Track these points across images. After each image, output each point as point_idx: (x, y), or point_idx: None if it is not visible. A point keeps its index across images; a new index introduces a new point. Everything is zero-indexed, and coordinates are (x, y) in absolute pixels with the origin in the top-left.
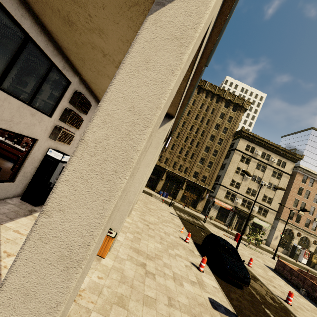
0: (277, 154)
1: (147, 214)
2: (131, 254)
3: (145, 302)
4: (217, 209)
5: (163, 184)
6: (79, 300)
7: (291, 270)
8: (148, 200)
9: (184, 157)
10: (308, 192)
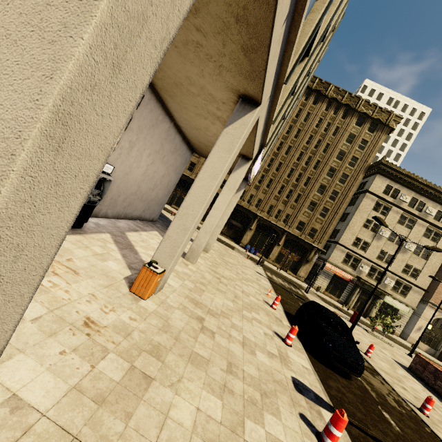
0: (437, 203)
1: (222, 266)
2: (185, 304)
3: (191, 360)
4: (329, 277)
5: (252, 235)
6: (96, 336)
7: (436, 372)
8: (226, 253)
9: (286, 199)
10: None
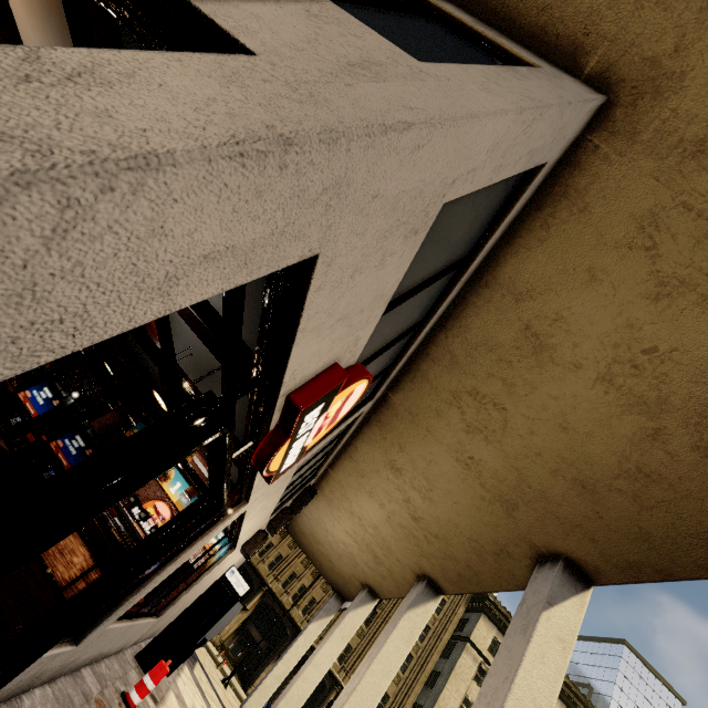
0: None
1: None
2: None
3: None
4: None
5: None
6: None
7: None
8: None
9: None
10: None
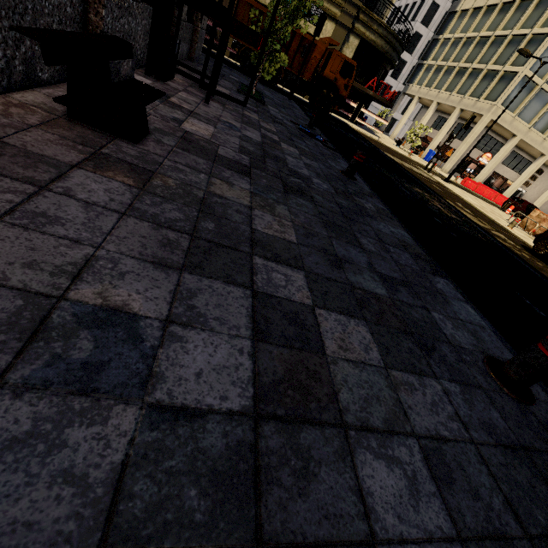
0: None
1: None
2: None
3: None
4: None
5: None
6: None
7: None
8: None
9: None
10: None
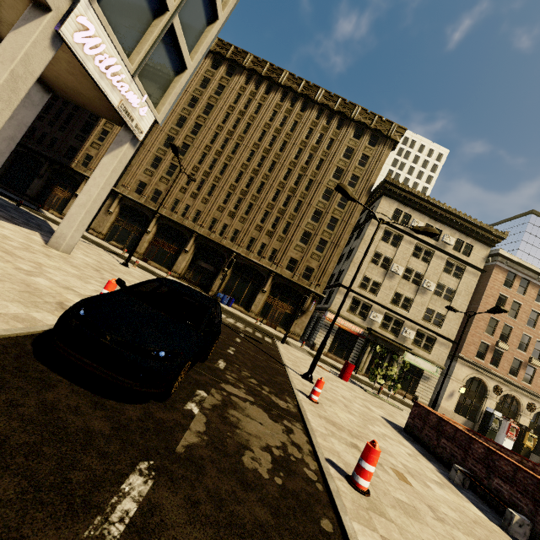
0: (454, 229)
1: (61, 261)
2: None
3: None
4: (332, 333)
5: (227, 280)
6: None
7: (440, 424)
8: (143, 278)
9: (271, 229)
10: (518, 305)
